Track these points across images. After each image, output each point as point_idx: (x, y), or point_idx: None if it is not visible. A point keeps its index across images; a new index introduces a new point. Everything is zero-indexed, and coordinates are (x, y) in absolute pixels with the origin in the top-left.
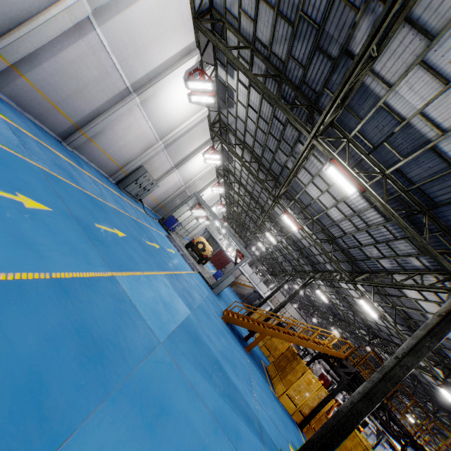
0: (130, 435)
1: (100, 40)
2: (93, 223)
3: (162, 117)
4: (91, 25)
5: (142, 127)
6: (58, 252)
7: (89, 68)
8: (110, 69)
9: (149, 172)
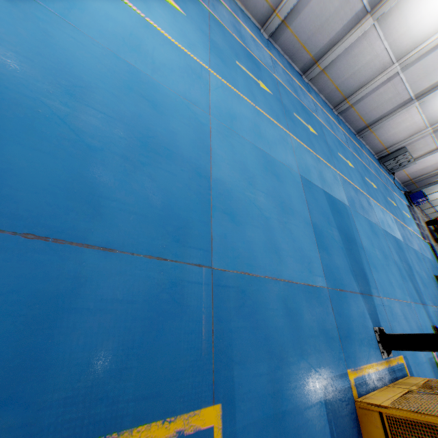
0: (367, 226)
1: (400, 78)
2: (364, 176)
3: (436, 109)
4: (398, 74)
5: (414, 120)
6: (355, 181)
7: (388, 94)
8: (401, 91)
9: (409, 151)
